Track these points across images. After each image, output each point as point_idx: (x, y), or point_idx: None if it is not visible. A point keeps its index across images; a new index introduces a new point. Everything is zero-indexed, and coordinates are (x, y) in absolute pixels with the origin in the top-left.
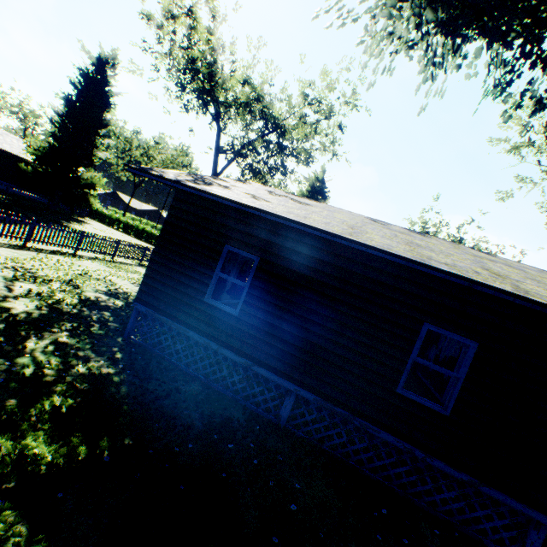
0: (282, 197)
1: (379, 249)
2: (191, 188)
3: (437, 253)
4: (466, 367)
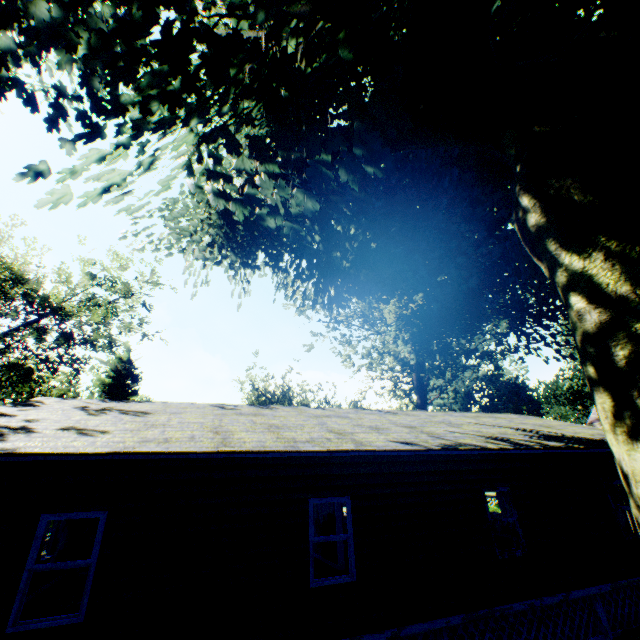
0: (108, 412)
1: (257, 450)
2: None
3: (295, 429)
4: (351, 523)
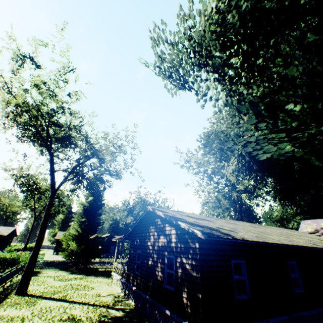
0: (197, 218)
1: (292, 244)
2: (240, 240)
3: (270, 234)
4: (298, 271)
